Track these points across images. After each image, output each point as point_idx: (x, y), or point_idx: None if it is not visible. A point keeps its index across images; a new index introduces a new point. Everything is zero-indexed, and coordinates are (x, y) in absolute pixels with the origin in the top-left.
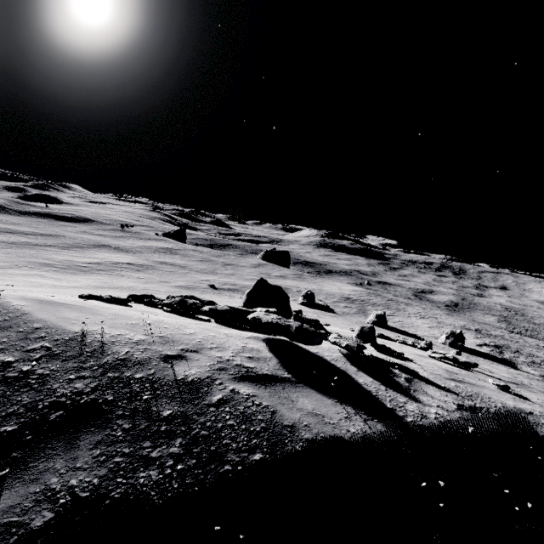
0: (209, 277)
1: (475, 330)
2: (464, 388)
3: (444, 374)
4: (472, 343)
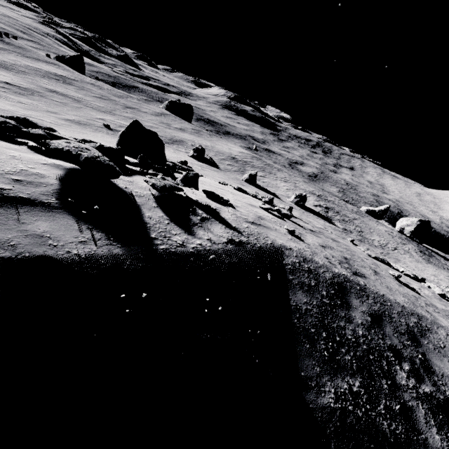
0: (106, 117)
1: (318, 195)
2: (252, 229)
3: (250, 219)
4: (311, 204)
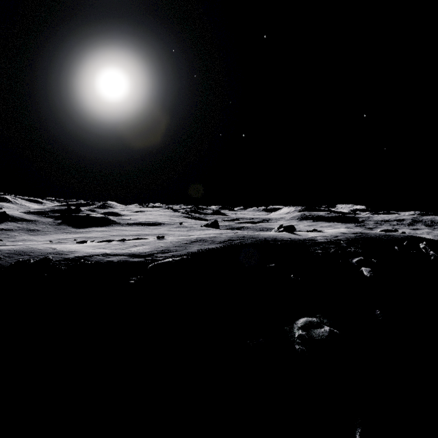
0: None
1: None
2: None
3: None
4: None
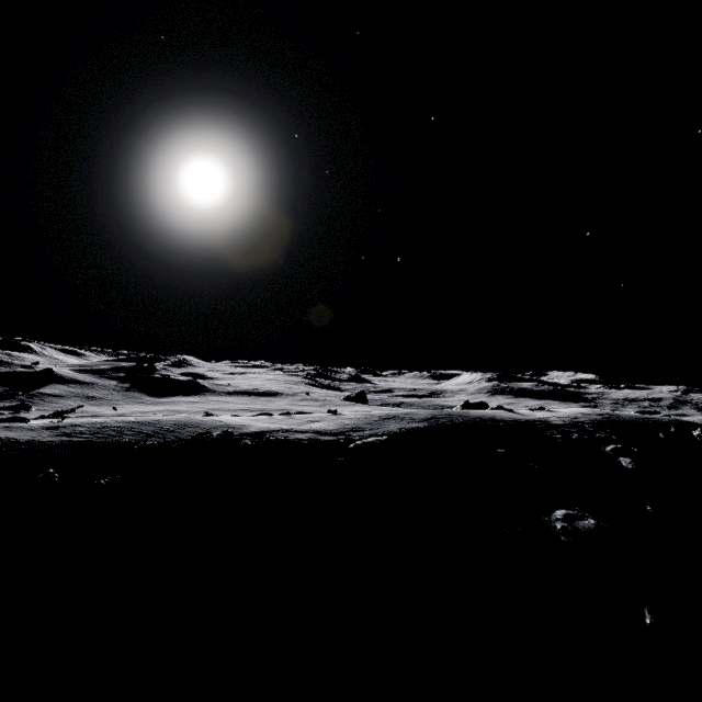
0: None
1: None
2: None
3: None
4: None
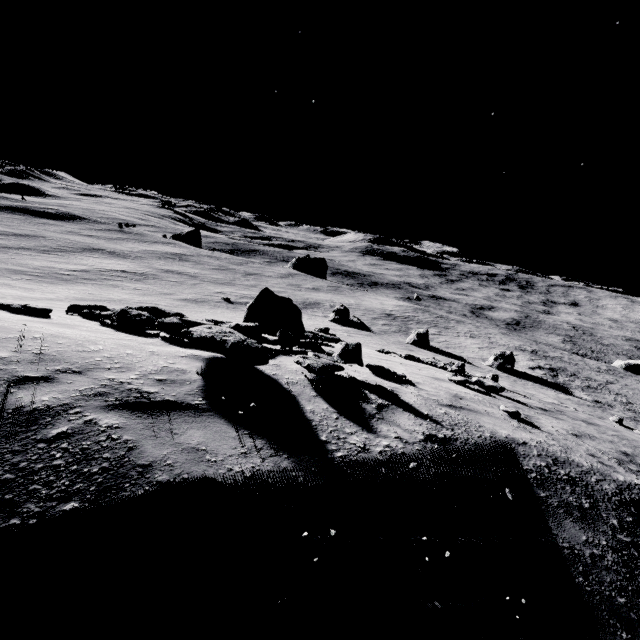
0: (225, 289)
1: (531, 351)
2: (453, 416)
3: (444, 400)
4: (524, 366)
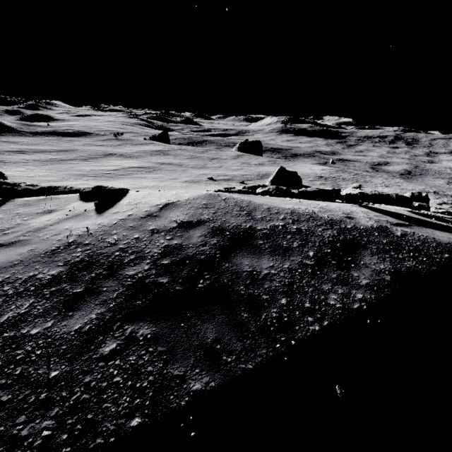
0: (204, 171)
1: (433, 192)
2: None
3: None
4: (433, 203)
